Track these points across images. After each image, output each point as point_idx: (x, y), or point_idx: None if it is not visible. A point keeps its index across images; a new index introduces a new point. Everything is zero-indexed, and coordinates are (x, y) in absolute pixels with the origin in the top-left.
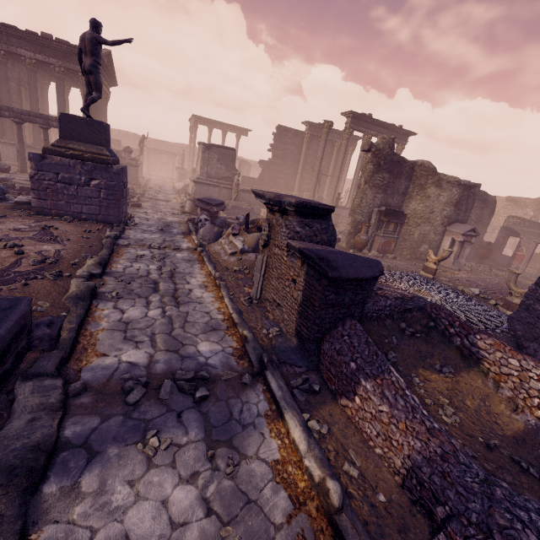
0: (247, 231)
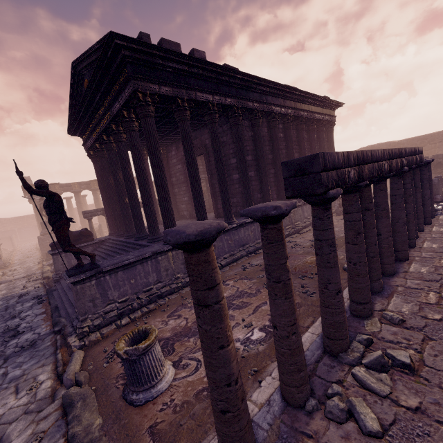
0: None
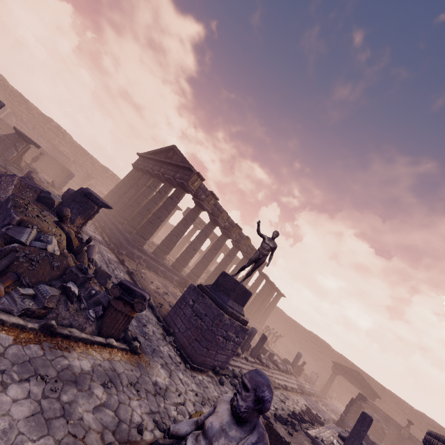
0: (82, 243)
